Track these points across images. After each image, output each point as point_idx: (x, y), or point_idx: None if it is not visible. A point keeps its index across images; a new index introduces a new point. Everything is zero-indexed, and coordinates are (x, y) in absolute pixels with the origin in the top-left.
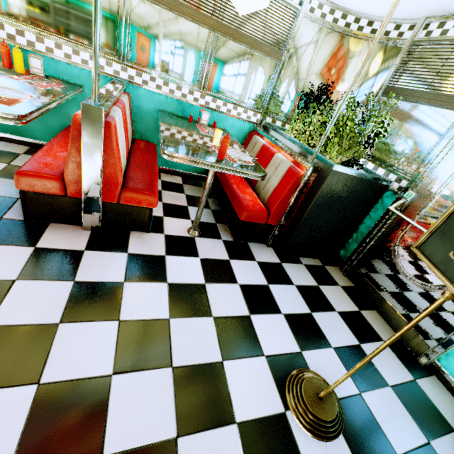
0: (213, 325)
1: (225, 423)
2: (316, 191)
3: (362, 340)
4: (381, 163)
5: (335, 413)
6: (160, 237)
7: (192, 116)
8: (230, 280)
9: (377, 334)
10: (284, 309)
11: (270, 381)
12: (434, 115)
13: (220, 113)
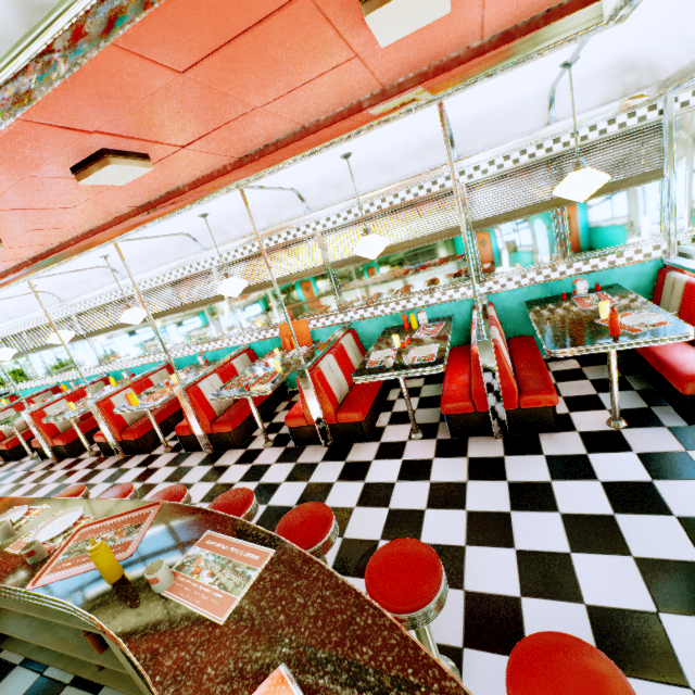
0: (678, 524)
1: None
2: None
3: None
4: None
5: None
6: (573, 436)
7: (564, 293)
8: (693, 476)
9: None
10: None
11: None
12: None
13: (600, 271)
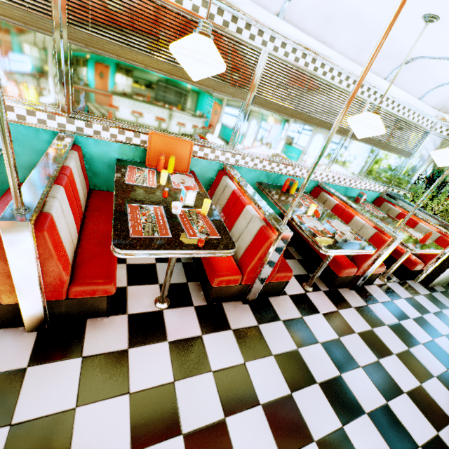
0: (448, 340)
1: None
2: None
3: None
4: None
5: None
6: (377, 288)
7: (359, 199)
8: (427, 311)
9: None
10: None
11: None
12: None
13: (364, 190)
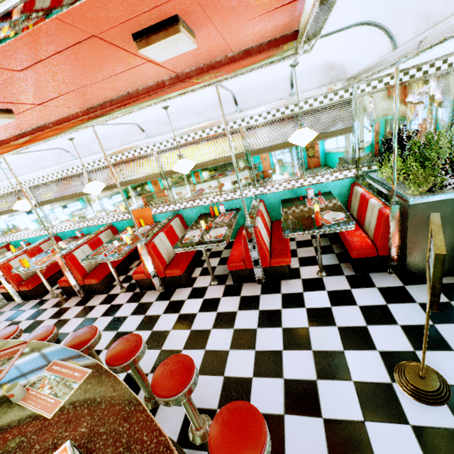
0: (337, 331)
1: (345, 380)
2: (406, 223)
3: None
4: None
5: (435, 388)
6: (299, 281)
7: (301, 196)
8: (350, 303)
9: None
10: (401, 322)
11: (380, 365)
12: None
13: (321, 183)
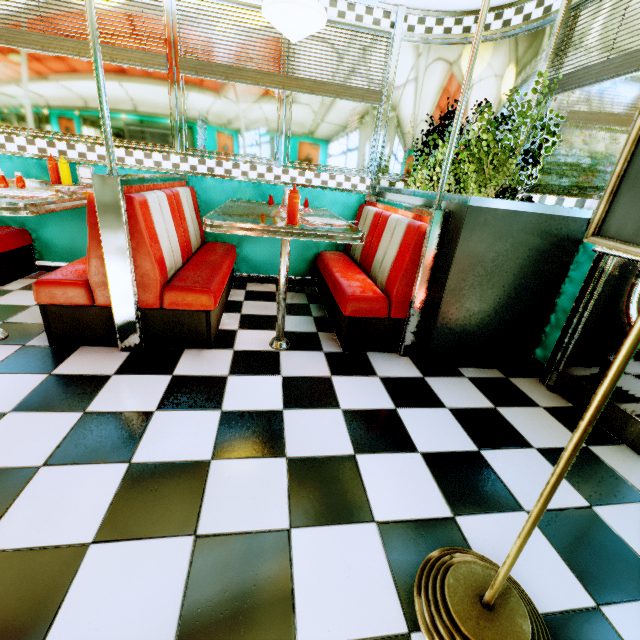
0: (285, 470)
1: None
2: (453, 247)
3: (595, 499)
4: (567, 191)
5: None
6: (226, 354)
7: (272, 197)
8: (327, 404)
9: (633, 488)
10: (424, 445)
11: (382, 569)
12: (635, 88)
13: (313, 189)
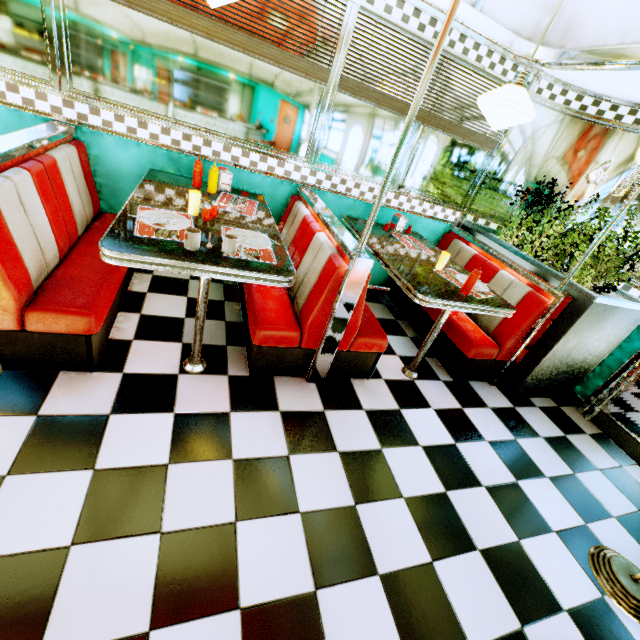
0: (489, 496)
1: (556, 611)
2: (568, 325)
3: (639, 506)
4: (634, 282)
5: None
6: (382, 385)
7: (388, 224)
8: (476, 437)
9: None
10: (546, 471)
11: (573, 561)
12: None
13: (413, 214)
